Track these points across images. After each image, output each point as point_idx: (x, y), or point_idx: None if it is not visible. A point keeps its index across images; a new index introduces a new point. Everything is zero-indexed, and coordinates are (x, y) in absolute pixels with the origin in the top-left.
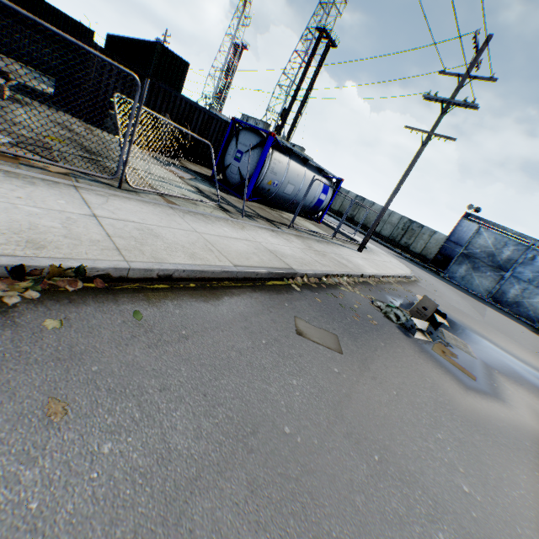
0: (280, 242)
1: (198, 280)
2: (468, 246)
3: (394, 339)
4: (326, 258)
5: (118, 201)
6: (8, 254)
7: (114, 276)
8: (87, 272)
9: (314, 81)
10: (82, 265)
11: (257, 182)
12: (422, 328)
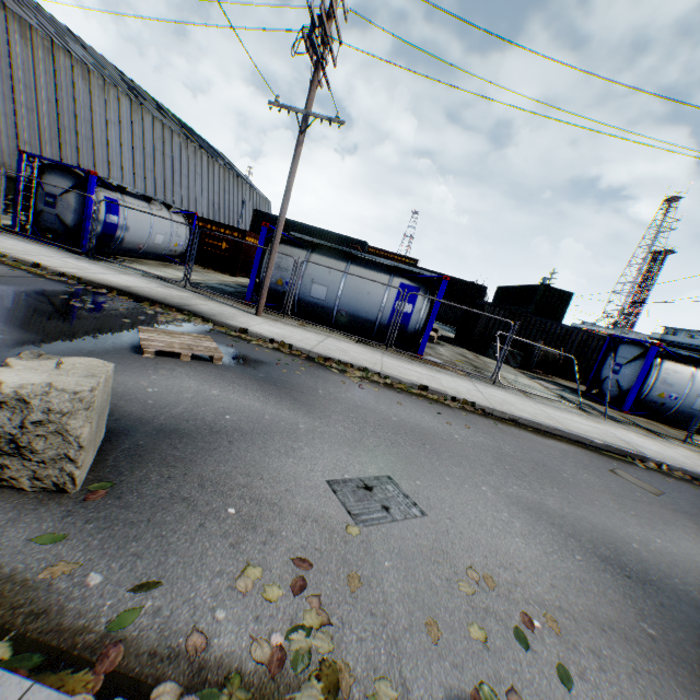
0: (645, 442)
1: (534, 429)
2: None
3: None
4: None
5: (491, 389)
6: (451, 393)
7: (486, 411)
8: (475, 405)
9: None
10: (474, 402)
11: (639, 393)
12: None
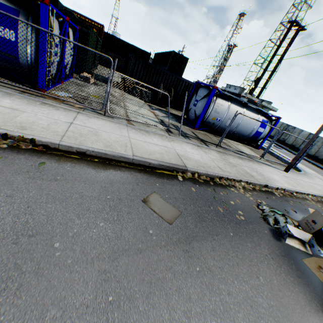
0: (195, 152)
1: (103, 159)
2: None
3: (252, 235)
4: (234, 167)
5: (95, 119)
6: (6, 129)
7: (51, 147)
8: (36, 142)
9: (283, 56)
10: (34, 138)
11: (204, 118)
12: (301, 237)
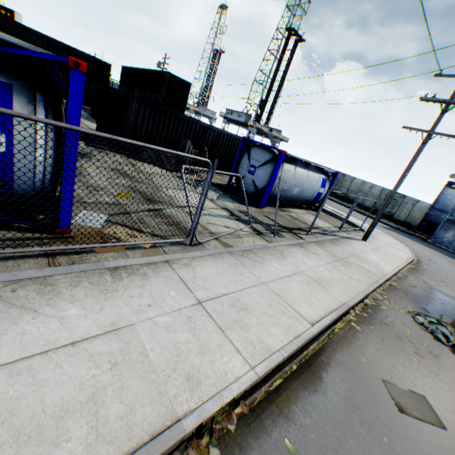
0: (314, 263)
1: (294, 356)
2: (453, 212)
3: None
4: (352, 267)
5: (199, 267)
6: (187, 411)
7: (247, 389)
8: (235, 399)
9: (286, 73)
10: (233, 397)
11: (270, 191)
12: None
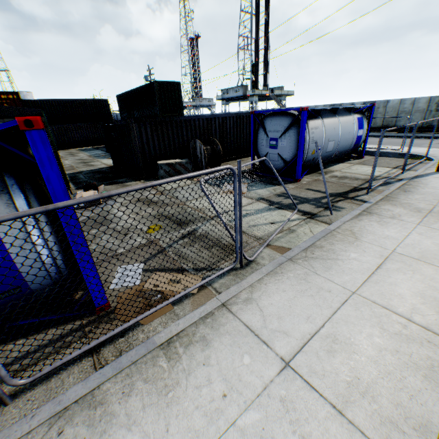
0: (399, 231)
1: None
2: None
3: None
4: None
5: (264, 299)
6: None
7: None
8: None
9: (268, 24)
10: None
11: (302, 159)
12: None
